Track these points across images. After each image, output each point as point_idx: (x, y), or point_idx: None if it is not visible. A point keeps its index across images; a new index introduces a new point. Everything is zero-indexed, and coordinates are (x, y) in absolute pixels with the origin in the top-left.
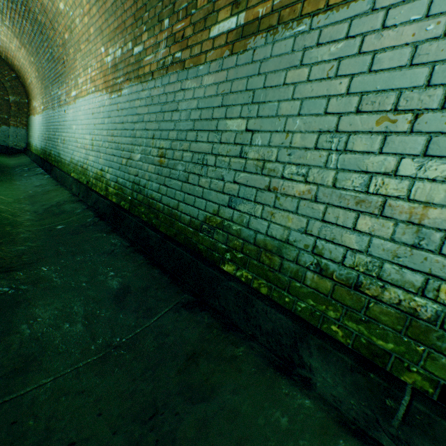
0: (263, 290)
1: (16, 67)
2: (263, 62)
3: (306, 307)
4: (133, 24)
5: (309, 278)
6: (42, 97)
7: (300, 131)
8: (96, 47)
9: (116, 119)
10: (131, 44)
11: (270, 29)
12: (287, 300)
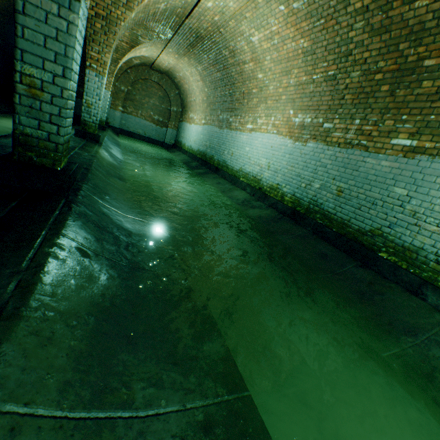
0: (403, 266)
1: (182, 88)
2: (423, 168)
3: (427, 275)
4: (326, 110)
5: (431, 264)
6: (205, 114)
7: (438, 205)
8: (284, 108)
9: (297, 158)
10: (321, 120)
11: (431, 155)
12: (416, 271)
